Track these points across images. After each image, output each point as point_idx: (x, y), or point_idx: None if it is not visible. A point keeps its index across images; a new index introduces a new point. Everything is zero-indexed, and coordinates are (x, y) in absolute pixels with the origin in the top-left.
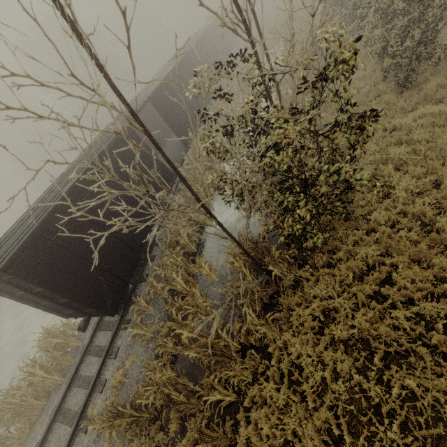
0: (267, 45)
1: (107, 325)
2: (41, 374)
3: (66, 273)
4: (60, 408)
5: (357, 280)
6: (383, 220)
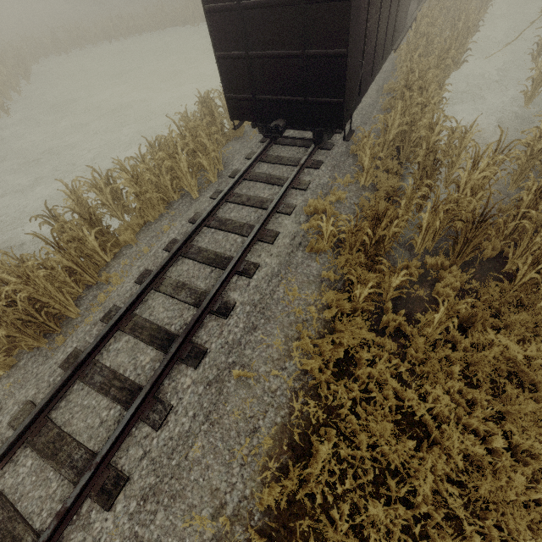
0: None
1: (278, 159)
2: (184, 166)
3: (360, 3)
4: (210, 214)
5: None
6: None
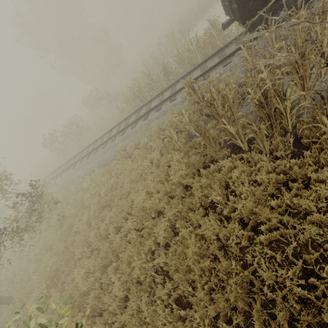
0: None
1: (240, 42)
2: (194, 48)
3: None
4: (189, 73)
5: None
6: None
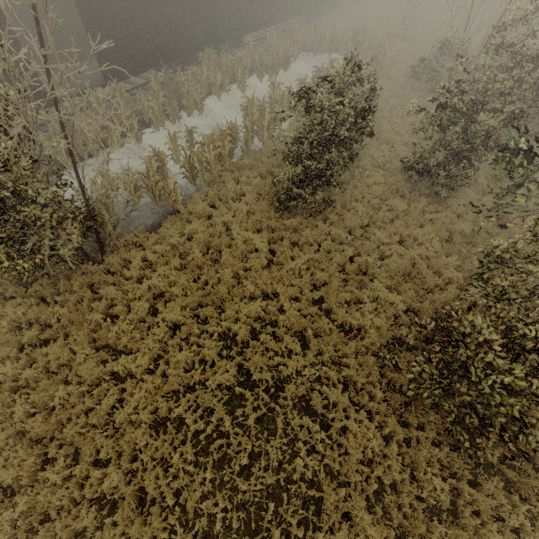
0: (340, 45)
1: None
2: None
3: None
4: None
5: (45, 327)
6: (112, 297)
